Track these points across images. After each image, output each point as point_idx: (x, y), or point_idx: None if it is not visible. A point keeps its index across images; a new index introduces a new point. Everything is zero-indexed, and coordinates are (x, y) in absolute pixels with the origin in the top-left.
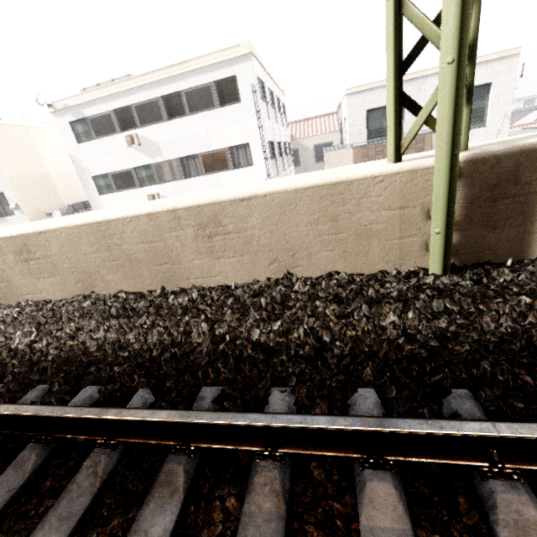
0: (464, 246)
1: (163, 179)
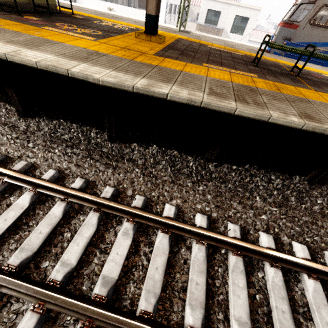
0: None
1: (117, 1)
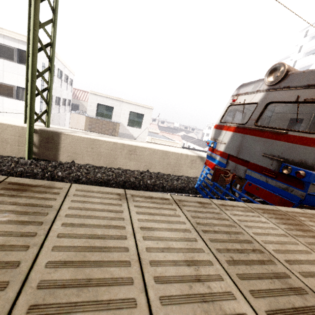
0: (39, 153)
1: None
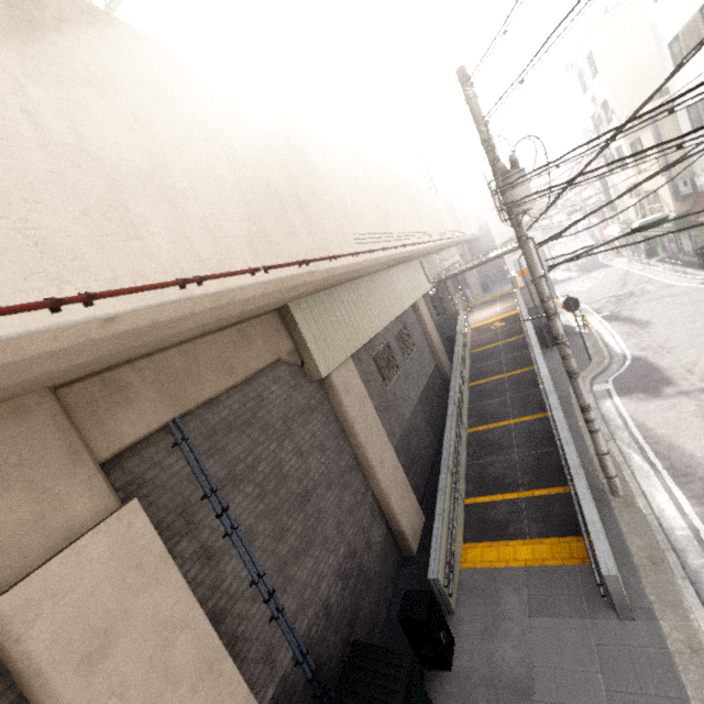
0: None
1: None
